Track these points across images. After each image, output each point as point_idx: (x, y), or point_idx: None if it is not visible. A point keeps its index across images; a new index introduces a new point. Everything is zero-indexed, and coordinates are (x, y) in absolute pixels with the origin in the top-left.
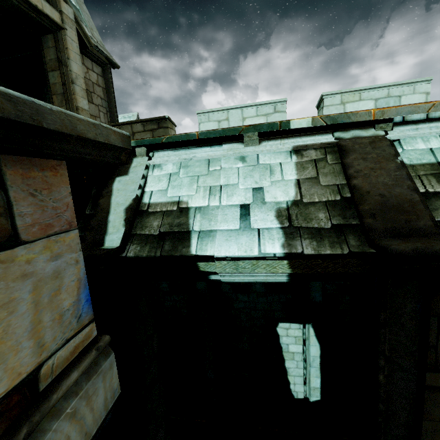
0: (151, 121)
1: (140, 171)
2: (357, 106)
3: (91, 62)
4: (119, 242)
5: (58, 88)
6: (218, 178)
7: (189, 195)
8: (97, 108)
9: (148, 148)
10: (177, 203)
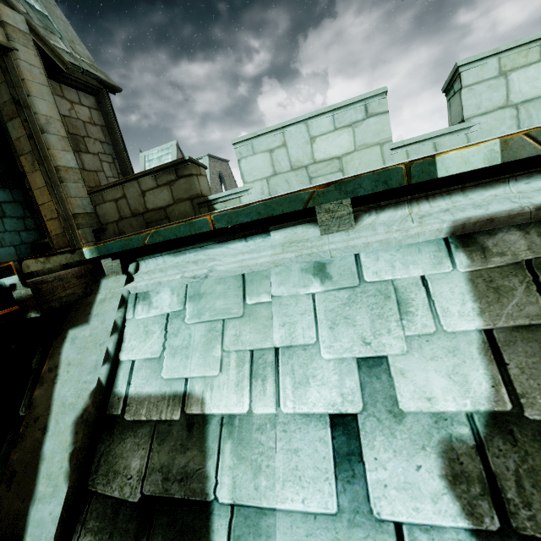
0: (165, 169)
1: (110, 313)
2: (534, 73)
3: (76, 91)
4: (51, 533)
5: (24, 144)
6: (267, 327)
7: (205, 377)
8: (98, 159)
9: (122, 257)
10: (180, 399)
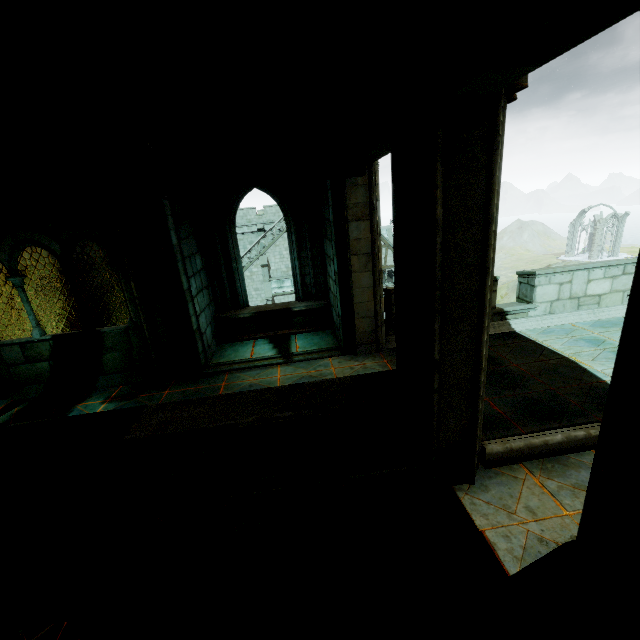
0: None
1: None
2: None
3: None
4: None
5: (363, 245)
6: None
7: None
8: None
9: None
10: None
